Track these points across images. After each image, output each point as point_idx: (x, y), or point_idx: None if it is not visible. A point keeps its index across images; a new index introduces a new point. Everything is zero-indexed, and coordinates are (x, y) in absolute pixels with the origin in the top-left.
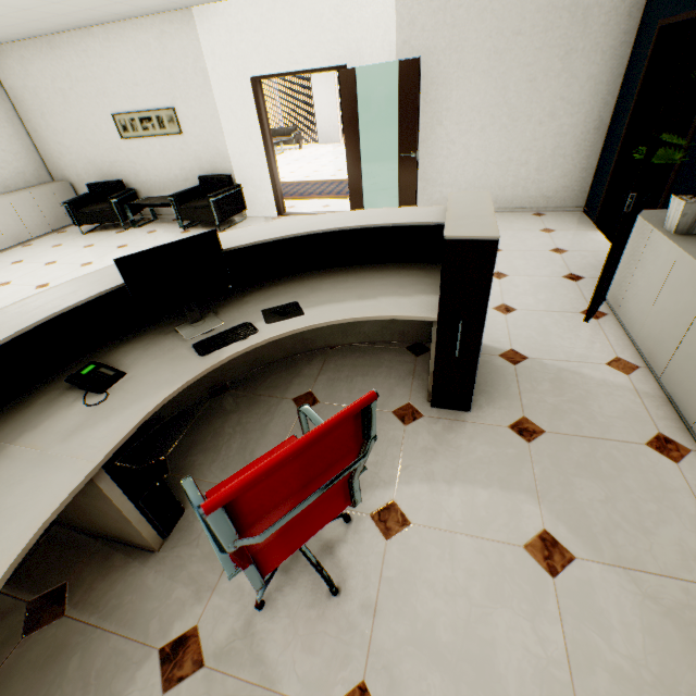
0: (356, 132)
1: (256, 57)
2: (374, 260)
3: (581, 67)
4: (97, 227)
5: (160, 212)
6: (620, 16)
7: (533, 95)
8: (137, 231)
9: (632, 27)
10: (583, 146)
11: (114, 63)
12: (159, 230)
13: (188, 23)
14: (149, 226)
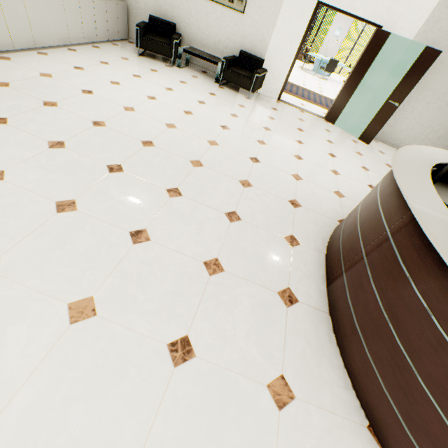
0: (364, 72)
1: None
2: (447, 182)
3: None
4: (143, 53)
5: (191, 60)
6: None
7: None
8: (182, 71)
9: None
10: None
11: None
12: (199, 77)
13: None
14: (188, 70)
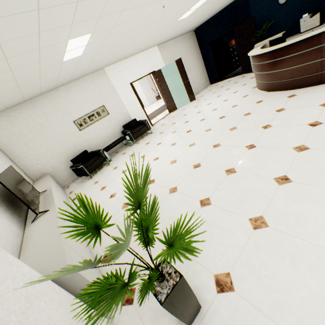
0: (166, 85)
1: (129, 76)
2: None
3: (195, 57)
4: (86, 178)
5: None
6: (196, 46)
7: (191, 64)
8: (115, 159)
9: (198, 48)
10: (203, 71)
11: (72, 98)
12: (124, 152)
13: (103, 73)
14: (114, 157)
